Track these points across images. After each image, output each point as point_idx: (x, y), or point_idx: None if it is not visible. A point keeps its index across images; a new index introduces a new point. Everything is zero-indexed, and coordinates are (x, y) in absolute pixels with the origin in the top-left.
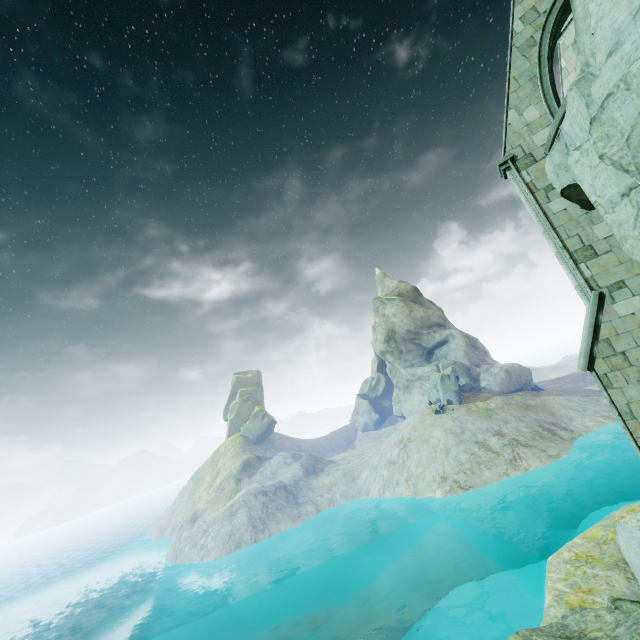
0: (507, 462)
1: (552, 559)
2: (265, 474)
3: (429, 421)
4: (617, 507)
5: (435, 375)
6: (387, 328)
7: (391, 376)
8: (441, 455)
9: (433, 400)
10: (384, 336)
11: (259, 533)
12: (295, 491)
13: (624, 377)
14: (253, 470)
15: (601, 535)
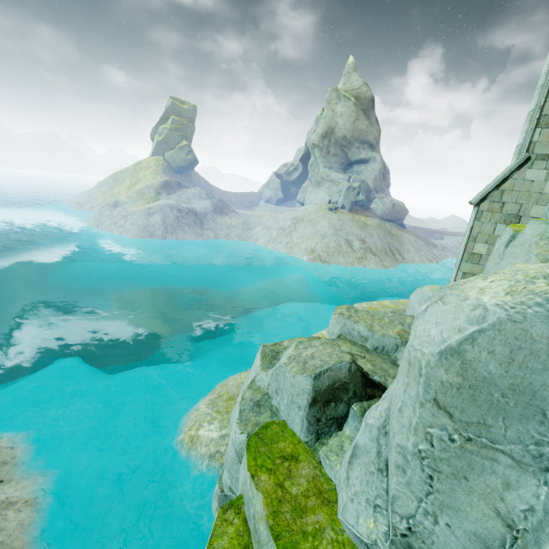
0: (357, 258)
1: (356, 305)
2: (181, 198)
3: (322, 213)
4: (403, 298)
5: (345, 183)
6: (329, 125)
7: (310, 169)
8: (319, 237)
9: (333, 201)
10: (323, 131)
11: (169, 234)
12: (203, 219)
13: (491, 217)
14: (172, 191)
15: (388, 304)
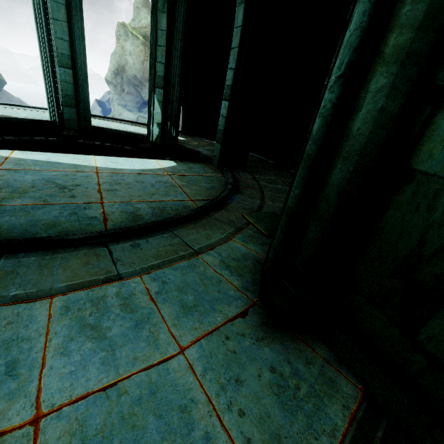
0: None
1: None
2: None
3: None
4: None
5: None
6: (119, 62)
7: (111, 104)
8: None
9: None
10: (114, 68)
11: None
12: None
13: None
14: None
15: None
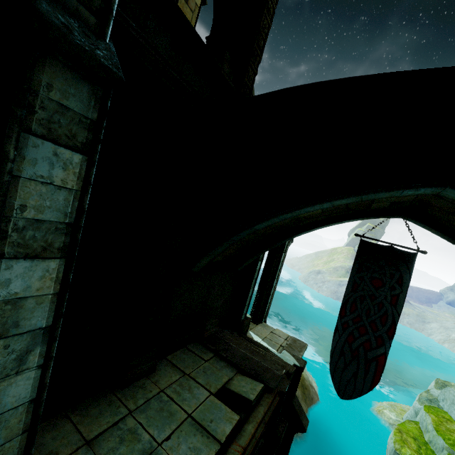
0: None
1: None
2: None
3: None
4: None
5: None
6: None
7: None
8: None
9: None
10: None
11: None
12: None
13: None
14: None
15: None
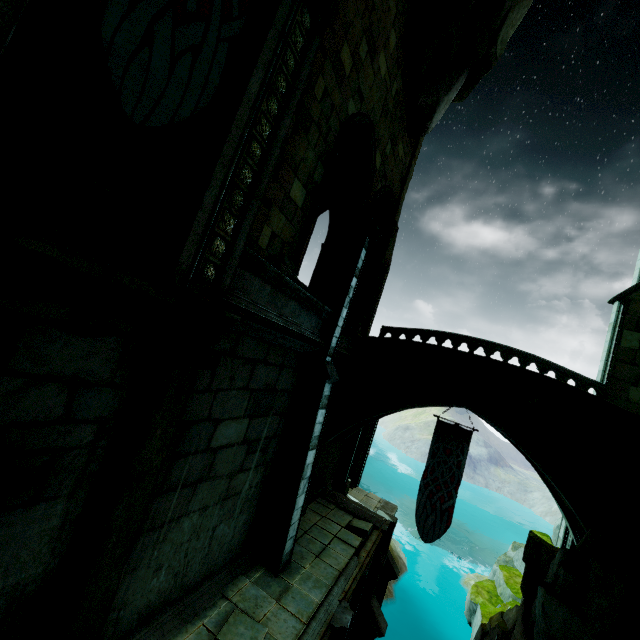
0: None
1: None
2: None
3: None
4: None
5: None
6: None
7: None
8: None
9: None
10: None
11: None
12: (476, 463)
13: None
14: None
15: None
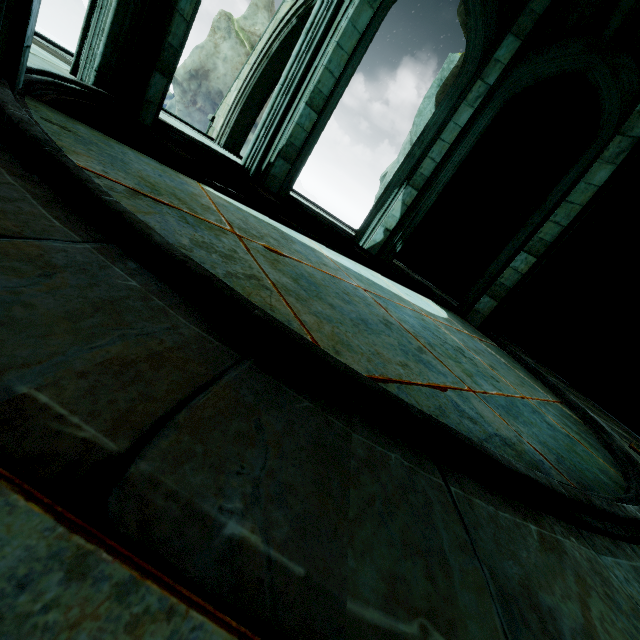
0: None
1: None
2: None
3: None
4: None
5: None
6: (204, 63)
7: None
8: None
9: None
10: (193, 67)
11: None
12: None
13: None
14: None
15: None
